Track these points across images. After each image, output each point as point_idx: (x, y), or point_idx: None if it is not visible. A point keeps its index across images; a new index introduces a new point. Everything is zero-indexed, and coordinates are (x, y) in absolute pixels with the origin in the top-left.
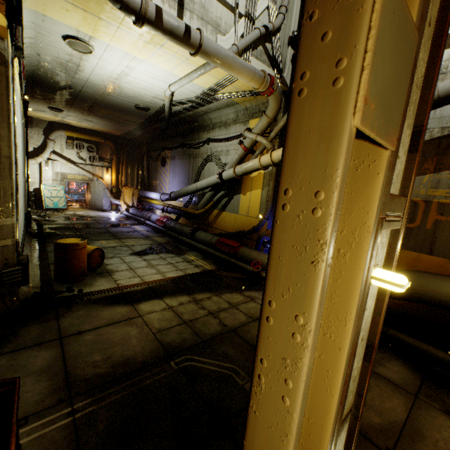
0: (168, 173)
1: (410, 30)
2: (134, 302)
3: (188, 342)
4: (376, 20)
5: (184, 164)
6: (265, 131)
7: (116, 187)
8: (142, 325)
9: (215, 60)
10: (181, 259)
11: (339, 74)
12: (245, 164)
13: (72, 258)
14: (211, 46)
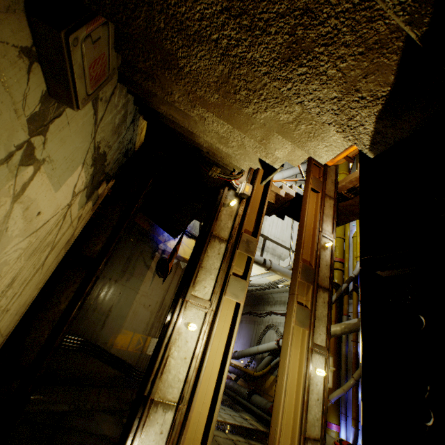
0: None
1: (306, 309)
2: None
3: None
4: (295, 310)
5: (249, 328)
6: None
7: None
8: (213, 439)
9: (277, 273)
10: (237, 414)
11: (291, 316)
12: None
13: None
14: (276, 267)
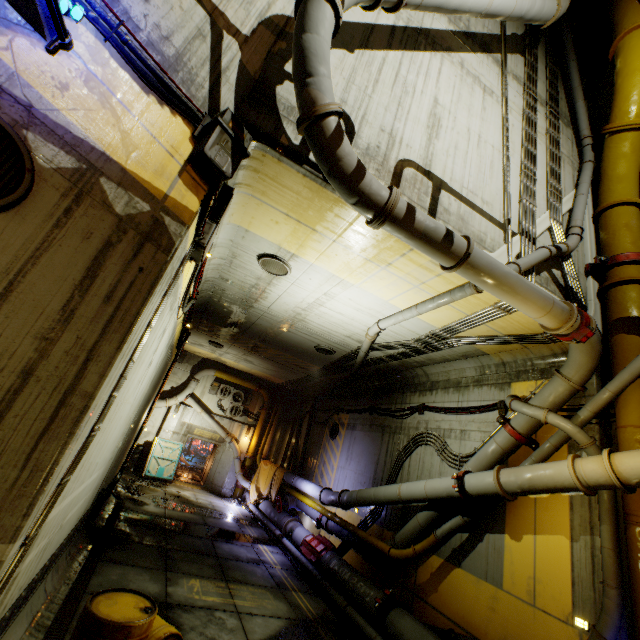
0: (339, 450)
1: None
2: None
3: None
4: None
5: (371, 440)
6: (561, 404)
7: (252, 457)
8: None
9: (486, 277)
10: None
11: None
12: (526, 468)
13: None
14: (484, 257)
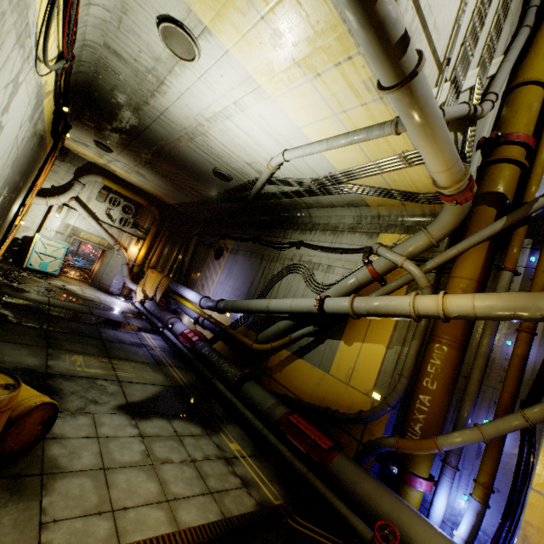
0: (221, 269)
1: None
2: None
3: None
4: None
5: (250, 264)
6: (416, 255)
7: (140, 266)
8: None
9: (418, 112)
10: (213, 446)
11: None
12: (376, 298)
13: None
14: (426, 85)
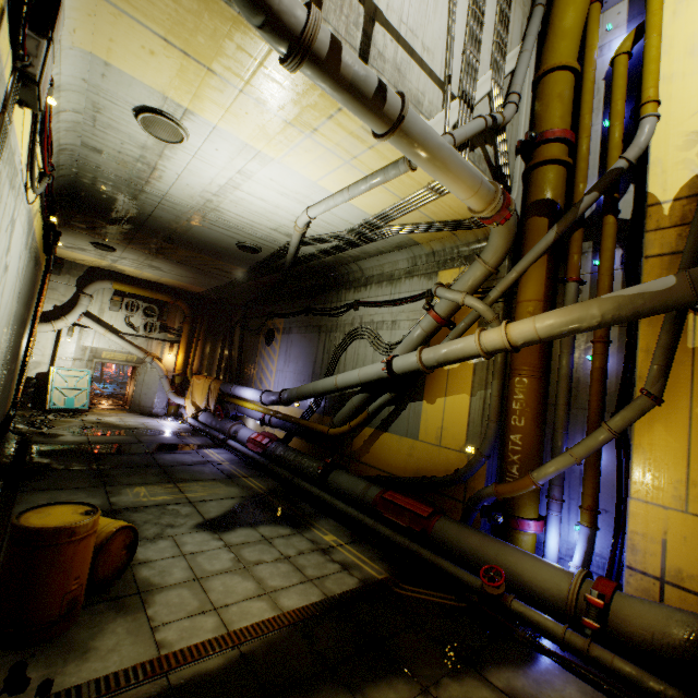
0: (276, 355)
1: None
2: None
3: None
4: None
5: (308, 341)
6: (478, 288)
7: (181, 375)
8: None
9: (420, 149)
10: (305, 541)
11: None
12: (443, 345)
13: (47, 569)
14: (419, 123)
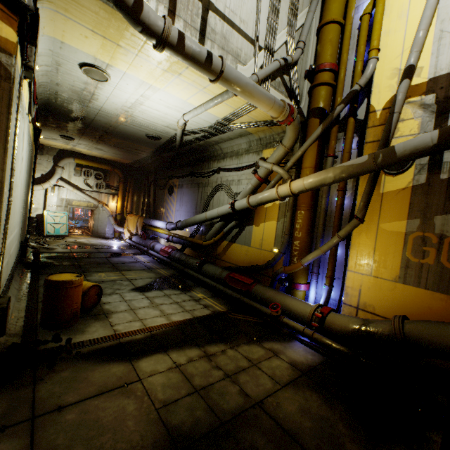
0: (175, 201)
1: None
2: (133, 358)
3: (203, 424)
4: None
5: (192, 192)
6: (281, 160)
7: (120, 214)
8: (142, 396)
9: (235, 87)
10: (187, 296)
11: None
12: (260, 194)
13: (63, 298)
14: (233, 73)
